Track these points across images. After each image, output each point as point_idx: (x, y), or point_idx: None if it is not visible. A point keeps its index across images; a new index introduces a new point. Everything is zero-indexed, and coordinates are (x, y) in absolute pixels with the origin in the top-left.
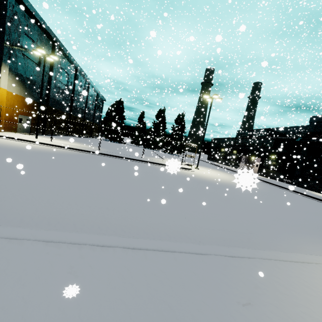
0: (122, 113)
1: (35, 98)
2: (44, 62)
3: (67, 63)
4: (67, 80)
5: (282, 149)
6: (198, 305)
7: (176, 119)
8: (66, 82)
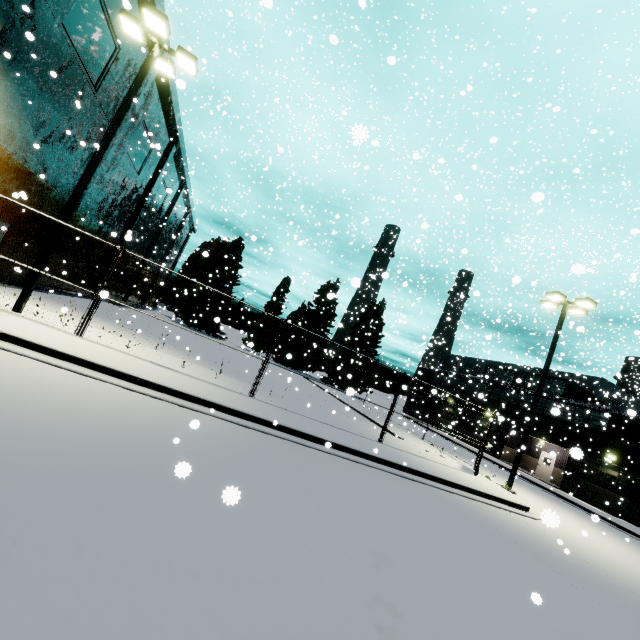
0: (235, 269)
1: (46, 172)
2: (147, 64)
3: (160, 119)
4: (143, 159)
5: (638, 444)
6: None
7: (365, 313)
8: (139, 162)
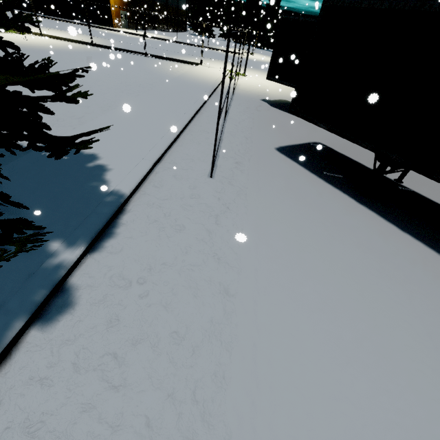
0: None
1: None
2: None
3: None
4: None
5: None
6: (178, 54)
7: None
8: None
